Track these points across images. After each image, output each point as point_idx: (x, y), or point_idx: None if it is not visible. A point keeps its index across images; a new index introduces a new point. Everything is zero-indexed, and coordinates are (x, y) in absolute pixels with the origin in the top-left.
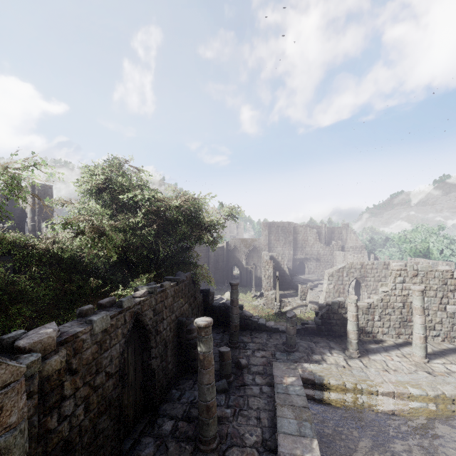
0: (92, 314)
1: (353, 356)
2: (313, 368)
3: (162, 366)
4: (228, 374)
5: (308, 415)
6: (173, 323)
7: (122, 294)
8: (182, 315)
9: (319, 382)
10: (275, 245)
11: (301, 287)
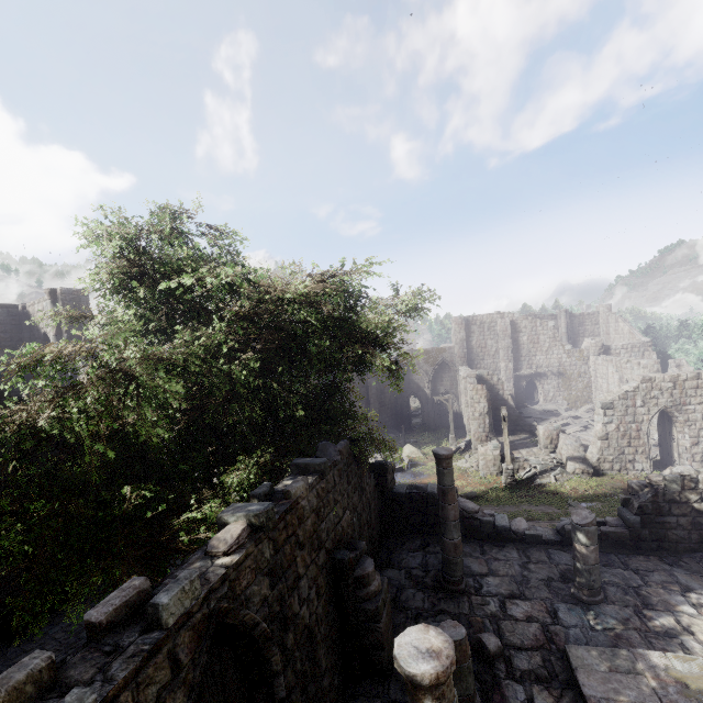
0: (46, 690)
1: None
2: (683, 672)
3: (308, 698)
4: (468, 694)
5: None
6: (323, 571)
7: (197, 517)
8: (341, 541)
9: None
10: (480, 355)
11: (543, 430)
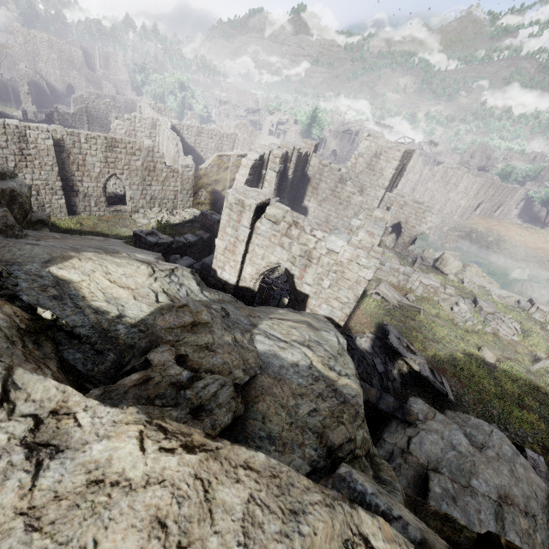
0: None
1: None
2: None
3: None
4: None
5: None
6: None
7: None
8: None
9: None
10: (36, 60)
11: (58, 106)
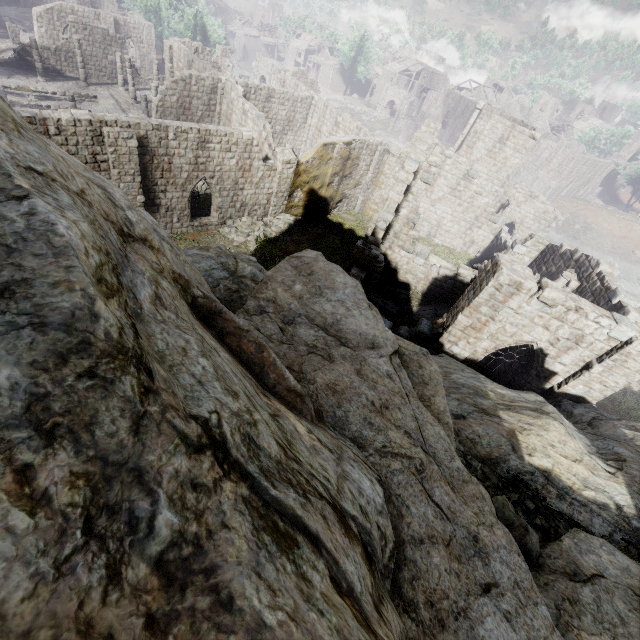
0: None
1: (42, 81)
2: (10, 81)
3: None
4: None
5: (4, 93)
6: None
7: None
8: None
9: (14, 87)
10: None
11: (9, 26)
